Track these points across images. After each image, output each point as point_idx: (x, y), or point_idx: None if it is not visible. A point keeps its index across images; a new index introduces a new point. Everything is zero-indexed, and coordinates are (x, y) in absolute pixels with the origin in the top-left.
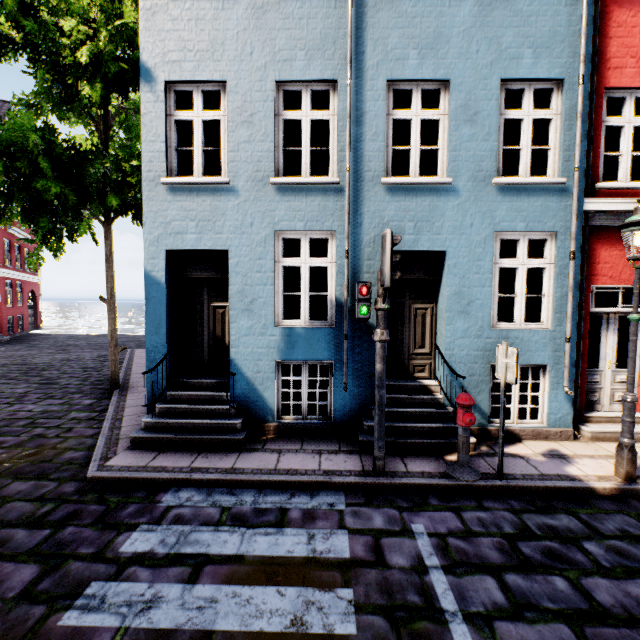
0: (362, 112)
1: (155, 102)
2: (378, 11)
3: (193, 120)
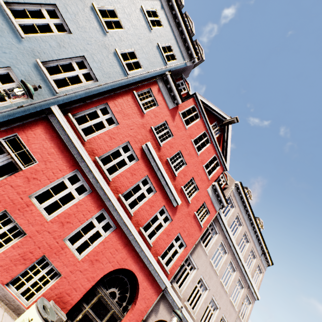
0: None
1: None
2: (81, 1)
3: None
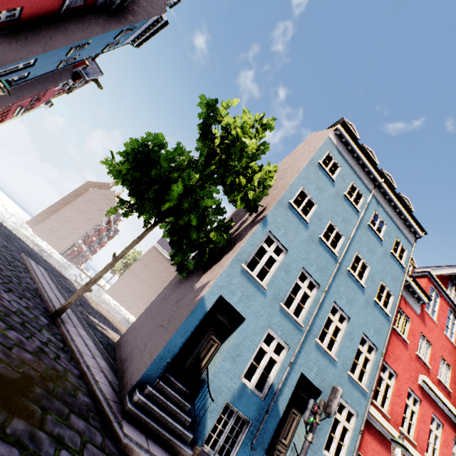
0: (322, 305)
1: (261, 233)
2: (341, 275)
3: (267, 251)
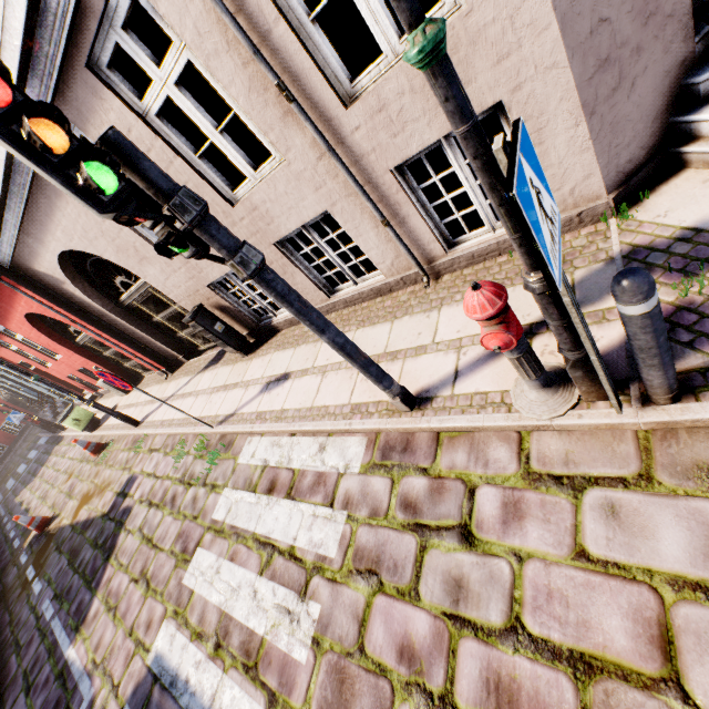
0: None
1: None
2: None
3: None
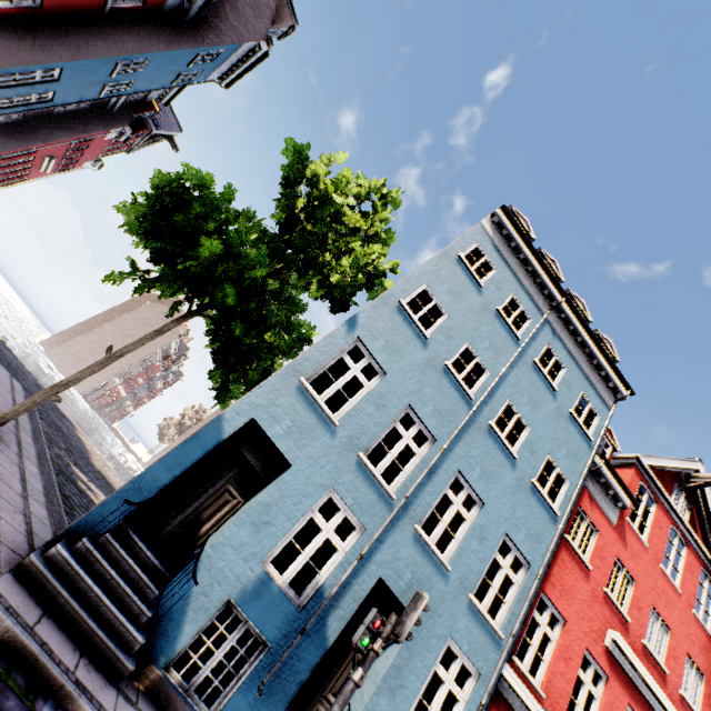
0: (436, 471)
1: (343, 338)
2: (477, 431)
3: (351, 368)
